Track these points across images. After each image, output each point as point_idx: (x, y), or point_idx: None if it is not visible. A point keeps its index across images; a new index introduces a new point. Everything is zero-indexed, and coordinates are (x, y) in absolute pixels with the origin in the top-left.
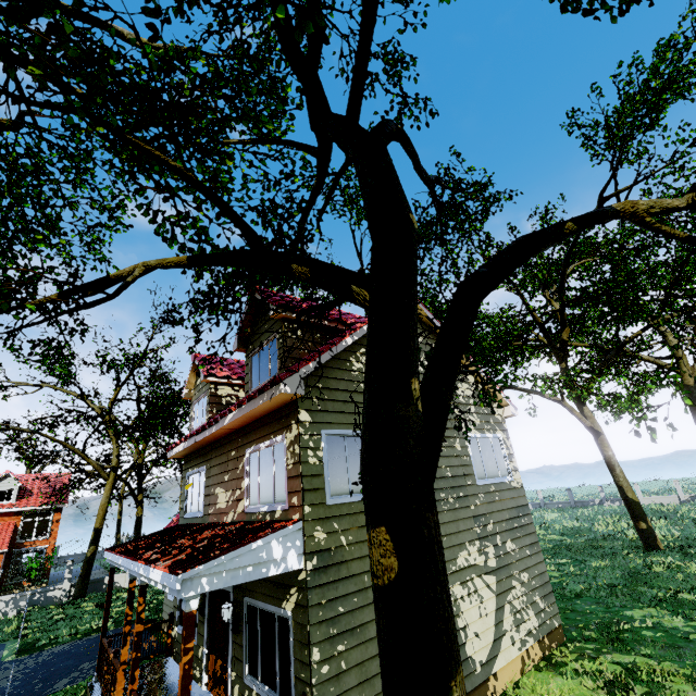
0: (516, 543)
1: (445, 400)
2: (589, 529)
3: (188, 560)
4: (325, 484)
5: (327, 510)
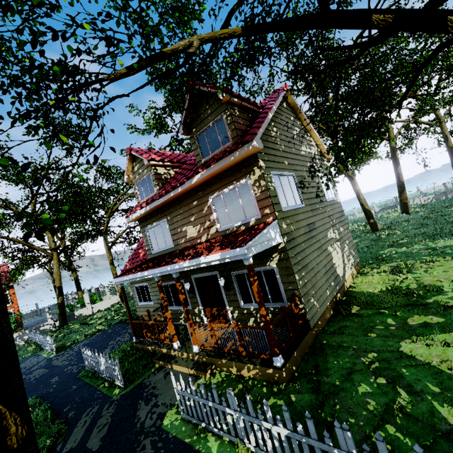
0: (342, 228)
1: None
2: None
3: (234, 244)
4: (279, 201)
5: (283, 214)
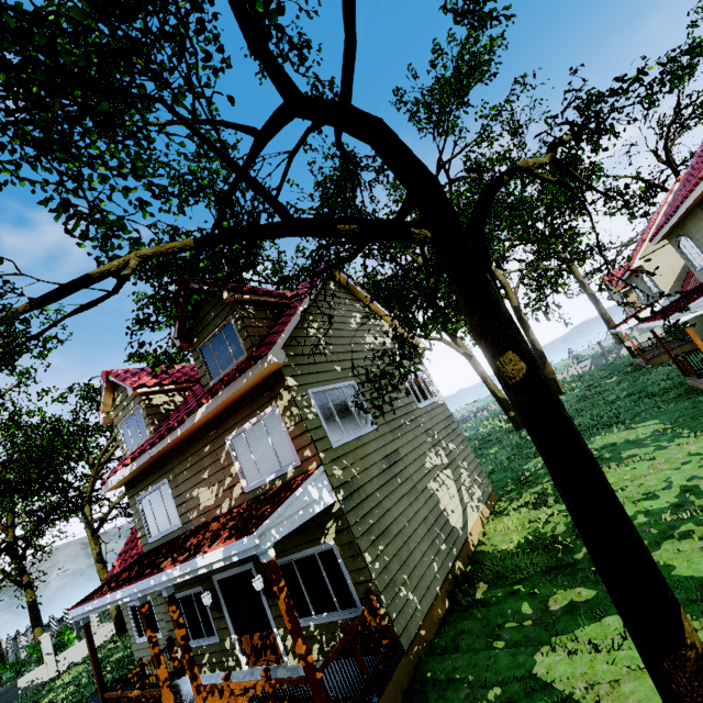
0: (454, 443)
1: (497, 288)
2: (477, 433)
3: (245, 527)
4: (327, 433)
5: (335, 452)
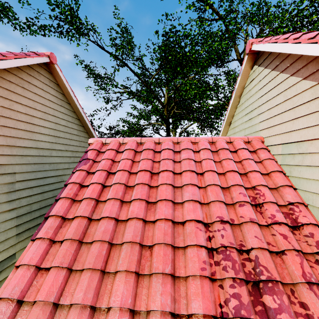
0: None
1: None
2: None
3: None
4: None
5: None
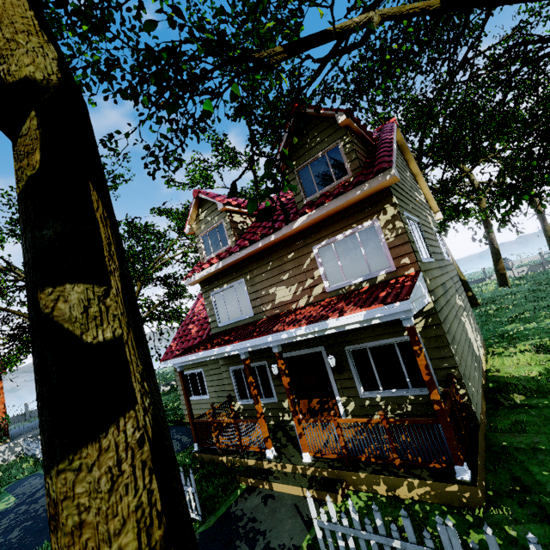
0: (462, 295)
1: None
2: None
3: (382, 299)
4: (417, 249)
5: (424, 266)
